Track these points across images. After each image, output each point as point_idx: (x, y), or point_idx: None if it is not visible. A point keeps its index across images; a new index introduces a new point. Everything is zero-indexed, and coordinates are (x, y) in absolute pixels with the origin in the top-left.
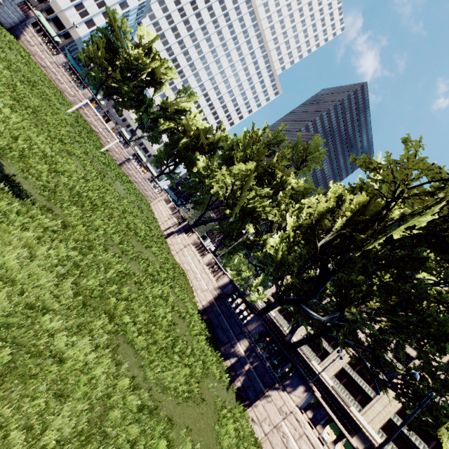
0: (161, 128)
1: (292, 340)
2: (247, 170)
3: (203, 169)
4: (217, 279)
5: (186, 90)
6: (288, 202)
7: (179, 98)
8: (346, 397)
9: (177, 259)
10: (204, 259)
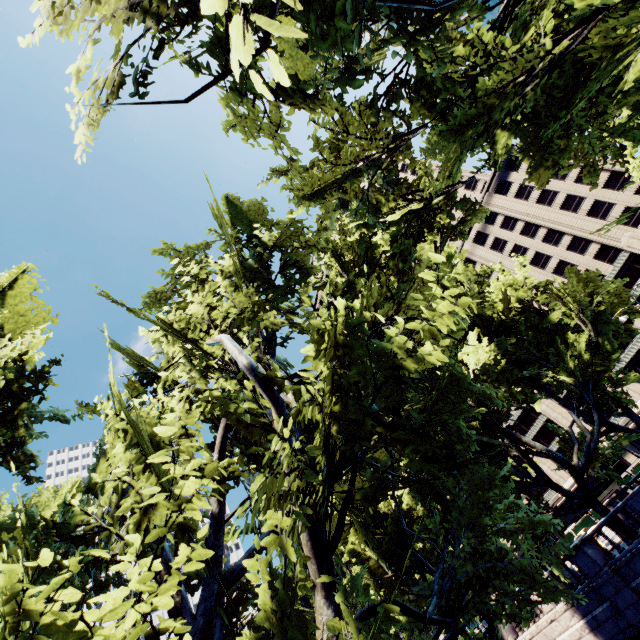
0: None
1: None
2: None
3: None
4: None
5: None
6: None
7: None
8: None
9: None
10: None
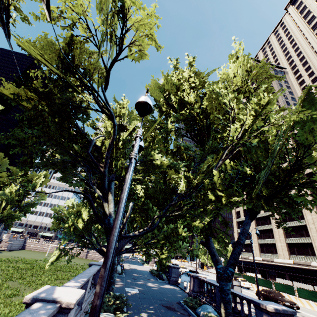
0: None
1: (257, 260)
2: None
3: None
4: None
5: None
6: None
7: None
8: (305, 260)
9: None
10: None
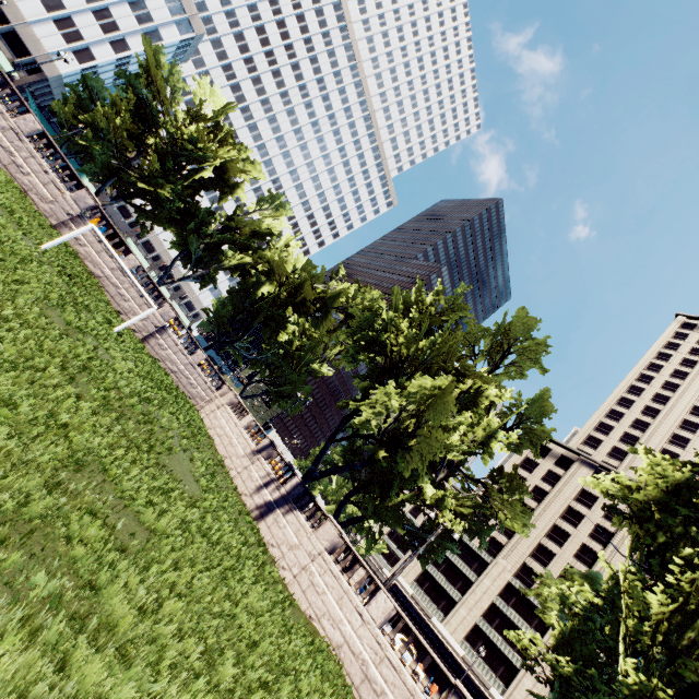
0: (224, 264)
1: (450, 644)
2: (433, 385)
3: (295, 335)
4: (425, 686)
5: (273, 199)
6: (474, 421)
7: (260, 211)
8: None
9: (301, 601)
10: (372, 608)
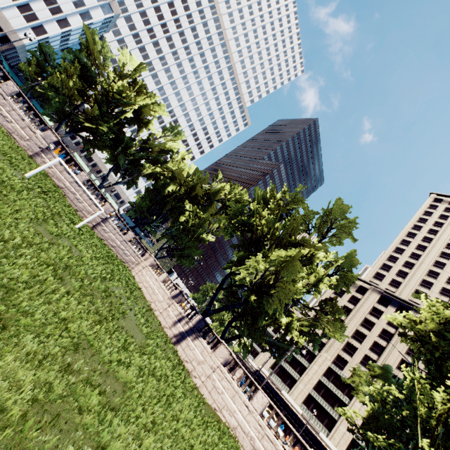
0: (143, 173)
1: (294, 407)
2: (286, 255)
3: (190, 217)
4: None
5: (173, 128)
6: (309, 272)
7: (164, 136)
8: None
9: (208, 398)
10: (254, 402)
